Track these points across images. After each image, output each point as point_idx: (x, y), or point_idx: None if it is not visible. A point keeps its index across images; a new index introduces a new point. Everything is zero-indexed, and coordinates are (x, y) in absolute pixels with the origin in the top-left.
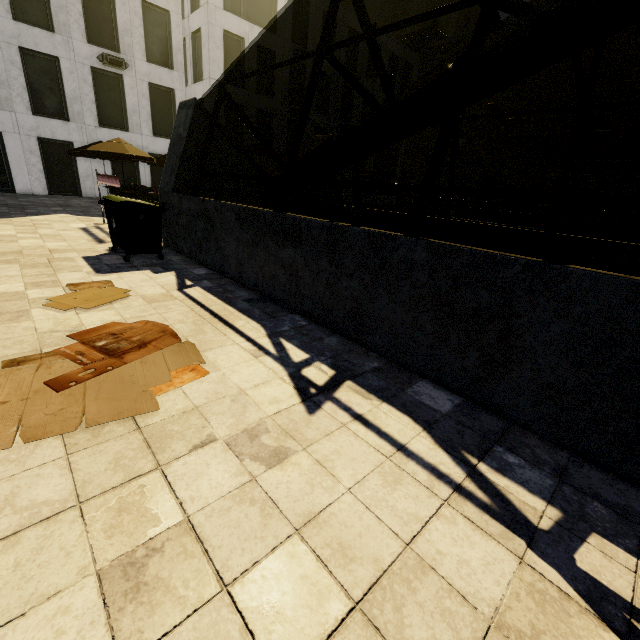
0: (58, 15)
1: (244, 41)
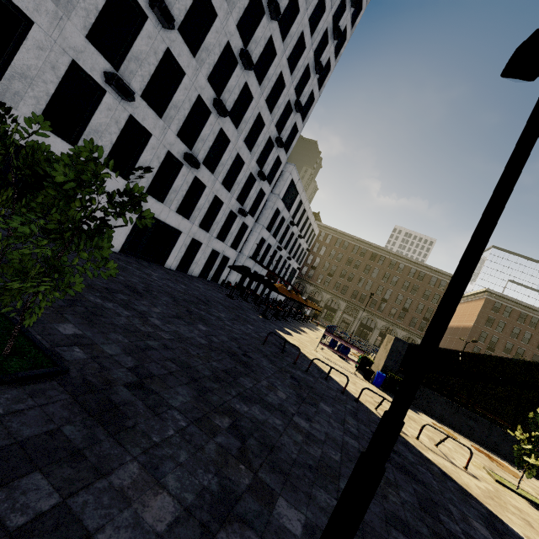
0: (235, 186)
1: (280, 213)
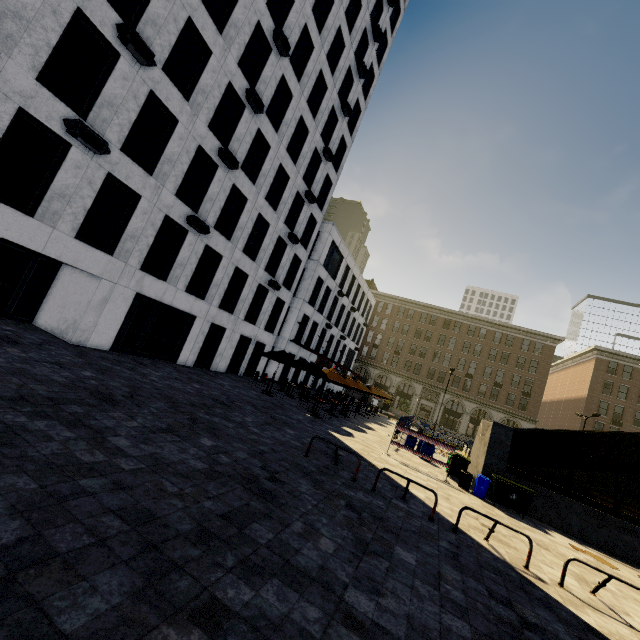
0: (261, 253)
1: (323, 282)
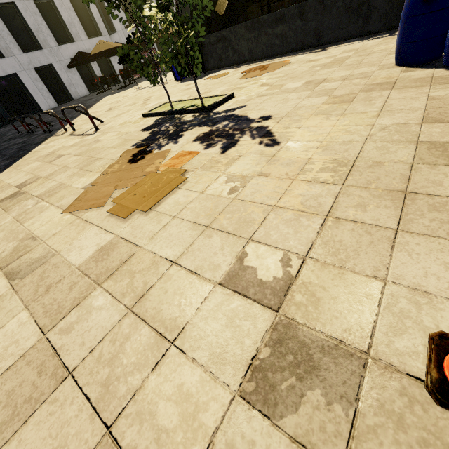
0: None
1: None
